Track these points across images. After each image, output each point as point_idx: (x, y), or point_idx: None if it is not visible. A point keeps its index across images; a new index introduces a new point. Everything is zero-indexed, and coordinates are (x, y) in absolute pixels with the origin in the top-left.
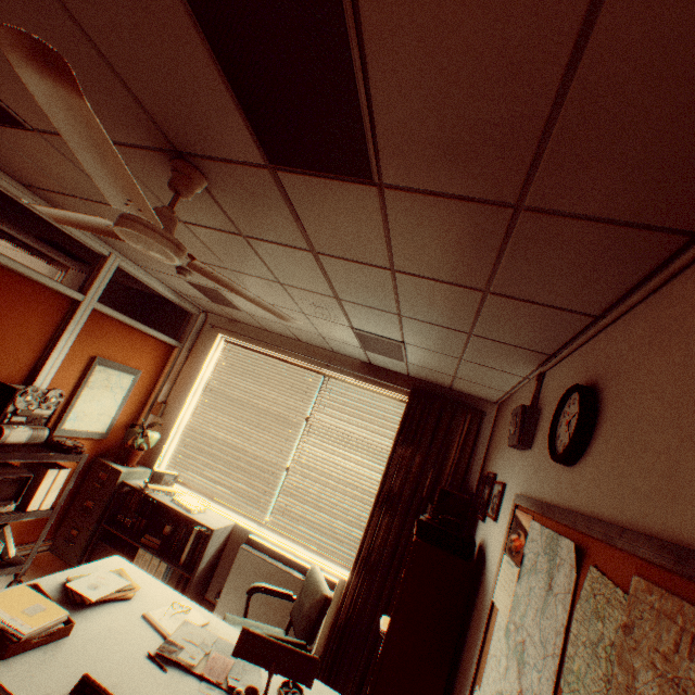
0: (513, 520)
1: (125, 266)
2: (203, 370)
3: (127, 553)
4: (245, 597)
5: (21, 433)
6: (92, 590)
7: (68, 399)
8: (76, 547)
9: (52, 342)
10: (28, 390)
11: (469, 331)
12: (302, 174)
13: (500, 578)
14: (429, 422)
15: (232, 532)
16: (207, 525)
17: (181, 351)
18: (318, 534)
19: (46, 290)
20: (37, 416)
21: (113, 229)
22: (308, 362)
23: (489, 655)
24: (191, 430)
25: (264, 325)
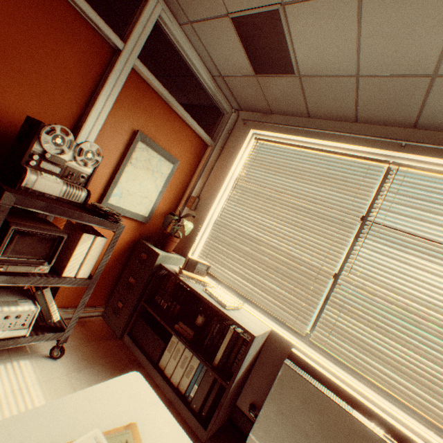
0: None
1: (165, 21)
2: (233, 167)
3: (161, 336)
4: (291, 432)
5: (50, 184)
6: None
7: (113, 172)
8: (120, 319)
9: (93, 98)
10: (55, 129)
11: None
12: None
13: None
14: None
15: (267, 339)
16: (246, 328)
17: (213, 150)
18: (390, 372)
19: (81, 22)
20: (72, 172)
21: None
22: (368, 146)
23: None
24: (220, 225)
25: (310, 102)
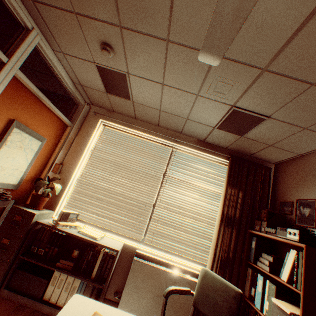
0: None
1: (42, 46)
2: (89, 143)
3: (43, 276)
4: (141, 294)
5: None
6: None
7: None
8: None
9: None
10: None
11: None
12: None
13: None
14: (244, 174)
15: (122, 250)
16: (113, 247)
17: (72, 129)
18: (178, 244)
19: None
20: None
21: None
22: (164, 139)
23: None
24: (82, 183)
25: (138, 113)
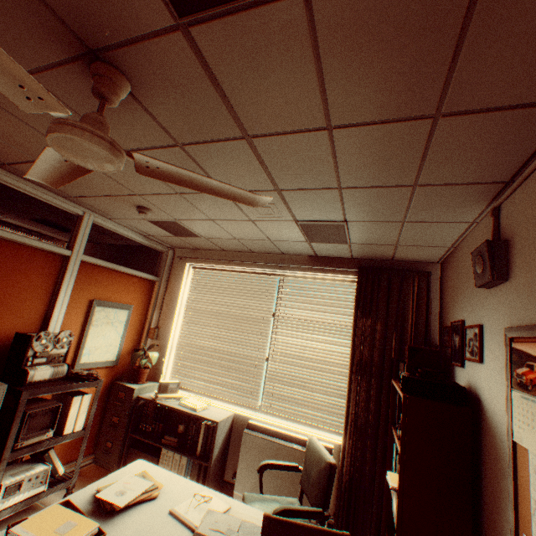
0: (512, 355)
1: (99, 221)
2: (181, 295)
3: (153, 454)
4: (257, 474)
5: (43, 372)
6: (119, 496)
7: (79, 338)
8: (113, 457)
9: (55, 294)
10: (41, 335)
11: (413, 183)
12: (215, 18)
13: (516, 416)
14: (381, 293)
15: (234, 421)
16: (212, 418)
17: (161, 283)
18: (306, 409)
19: (39, 252)
20: (55, 355)
21: (54, 154)
22: (264, 267)
23: (532, 501)
24: (182, 345)
25: (220, 245)
